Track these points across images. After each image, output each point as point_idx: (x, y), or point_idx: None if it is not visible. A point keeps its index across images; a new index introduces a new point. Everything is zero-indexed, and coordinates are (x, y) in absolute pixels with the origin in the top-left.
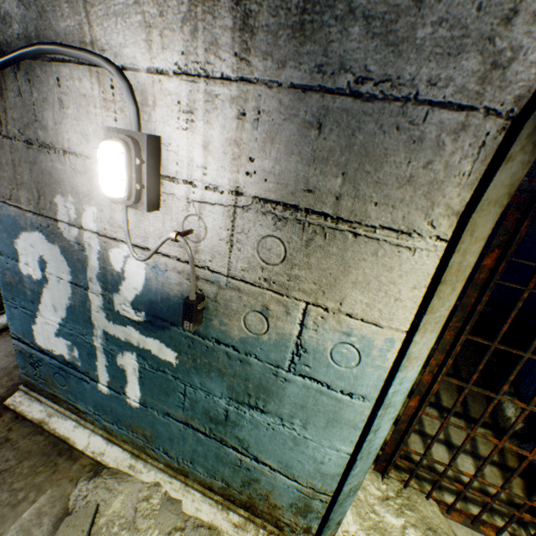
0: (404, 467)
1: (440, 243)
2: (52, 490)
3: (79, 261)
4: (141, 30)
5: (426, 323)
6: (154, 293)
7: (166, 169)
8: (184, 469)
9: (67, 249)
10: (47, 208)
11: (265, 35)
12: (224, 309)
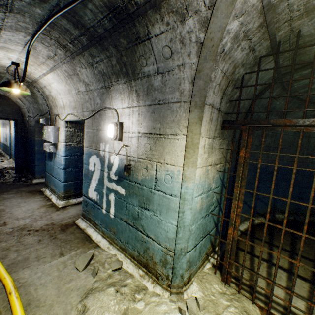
0: (246, 289)
1: (184, 136)
2: (82, 249)
3: (103, 162)
4: (121, 100)
5: (187, 163)
6: (120, 168)
7: (124, 130)
8: (125, 248)
9: (101, 158)
10: (98, 147)
11: (141, 96)
12: (137, 169)
